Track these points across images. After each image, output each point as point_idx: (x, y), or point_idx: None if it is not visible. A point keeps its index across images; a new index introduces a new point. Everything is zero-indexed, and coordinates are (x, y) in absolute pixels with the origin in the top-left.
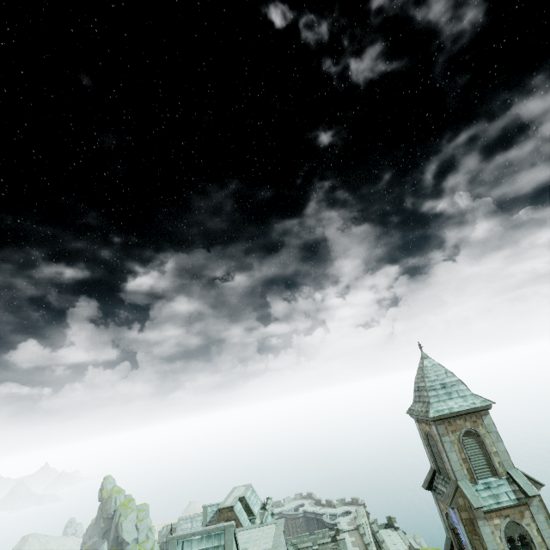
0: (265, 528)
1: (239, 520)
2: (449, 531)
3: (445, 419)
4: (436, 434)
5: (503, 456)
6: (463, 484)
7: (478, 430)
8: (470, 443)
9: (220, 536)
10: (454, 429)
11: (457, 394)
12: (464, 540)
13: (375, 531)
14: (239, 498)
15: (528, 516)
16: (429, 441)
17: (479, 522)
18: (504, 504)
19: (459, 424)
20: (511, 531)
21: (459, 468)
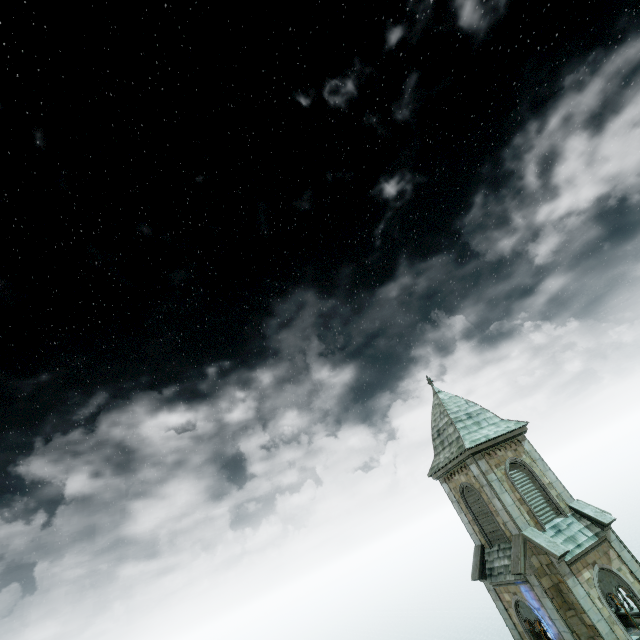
0: None
1: None
2: (527, 638)
3: (484, 451)
4: (479, 474)
5: (558, 487)
6: (531, 533)
7: (522, 459)
8: (519, 477)
9: None
10: (497, 462)
11: (487, 422)
12: (555, 632)
13: None
14: None
15: (614, 557)
16: (467, 501)
17: (569, 582)
18: (585, 545)
19: (501, 456)
20: (607, 585)
21: (518, 514)
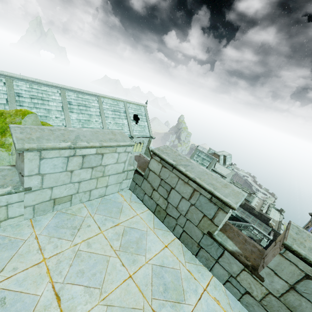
0: (227, 169)
1: (219, 161)
2: None
3: None
4: None
5: None
6: None
7: None
8: None
9: (211, 159)
10: None
11: None
12: None
13: (270, 206)
14: (224, 155)
15: None
16: None
17: None
18: None
19: None
20: None
21: None
